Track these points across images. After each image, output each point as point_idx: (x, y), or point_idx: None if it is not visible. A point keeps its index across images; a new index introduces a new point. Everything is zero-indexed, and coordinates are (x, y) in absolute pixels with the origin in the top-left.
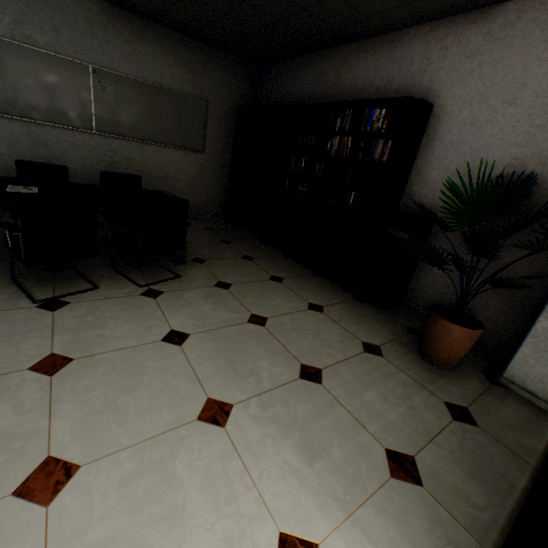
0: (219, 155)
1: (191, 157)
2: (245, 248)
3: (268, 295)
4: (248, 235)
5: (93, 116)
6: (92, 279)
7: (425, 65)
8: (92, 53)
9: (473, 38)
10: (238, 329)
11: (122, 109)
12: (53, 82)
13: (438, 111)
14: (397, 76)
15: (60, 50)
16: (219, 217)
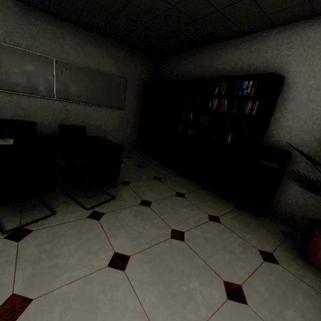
0: (133, 111)
1: (116, 113)
2: (153, 171)
3: (178, 210)
4: (153, 161)
5: (55, 88)
6: (51, 205)
7: (276, 53)
8: (55, 51)
9: (313, 35)
10: (165, 246)
11: (73, 84)
12: (29, 68)
13: (289, 82)
14: (255, 61)
15: (35, 49)
16: (133, 149)
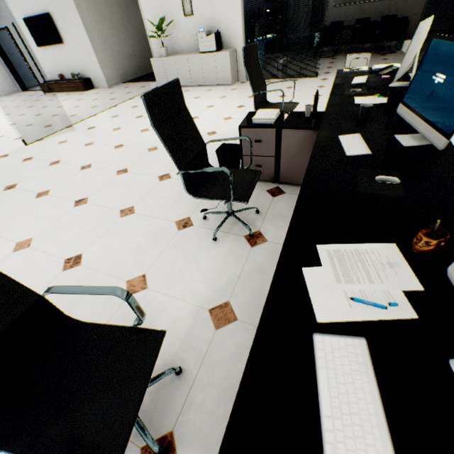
0: None
1: None
2: None
3: None
4: None
5: None
6: None
7: None
8: None
9: None
10: None
11: None
12: None
13: None
14: None
15: None
16: None
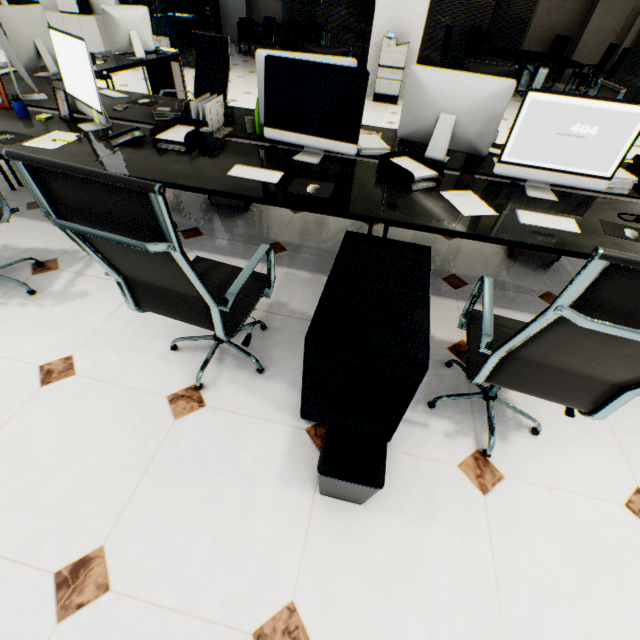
0: None
1: None
2: None
3: None
4: None
5: None
6: None
7: None
8: None
9: None
10: None
11: None
12: None
13: None
14: None
15: None
16: None
